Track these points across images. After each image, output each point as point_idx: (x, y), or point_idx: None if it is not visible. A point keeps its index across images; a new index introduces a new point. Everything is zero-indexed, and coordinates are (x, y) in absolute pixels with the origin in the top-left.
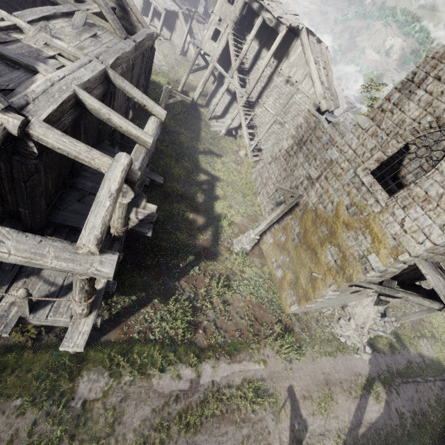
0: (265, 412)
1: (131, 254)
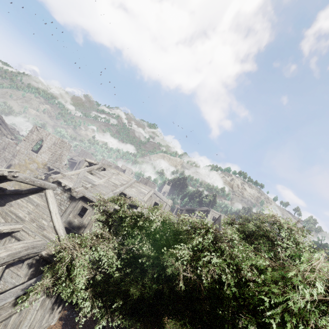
0: None
1: None
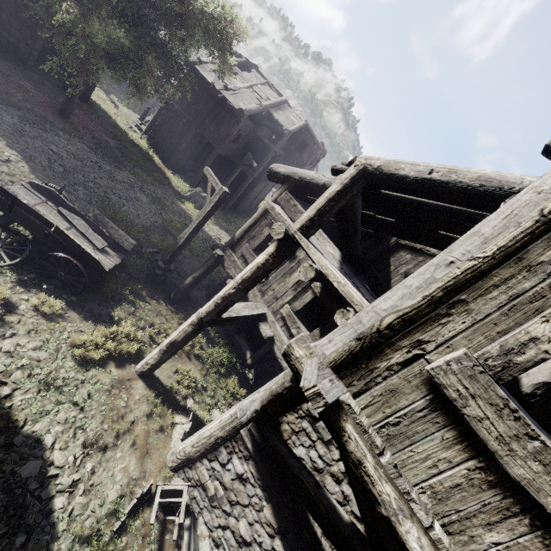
0: None
1: None
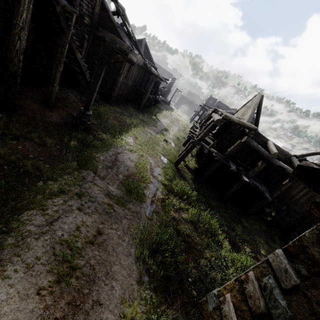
0: (120, 191)
1: (214, 198)
